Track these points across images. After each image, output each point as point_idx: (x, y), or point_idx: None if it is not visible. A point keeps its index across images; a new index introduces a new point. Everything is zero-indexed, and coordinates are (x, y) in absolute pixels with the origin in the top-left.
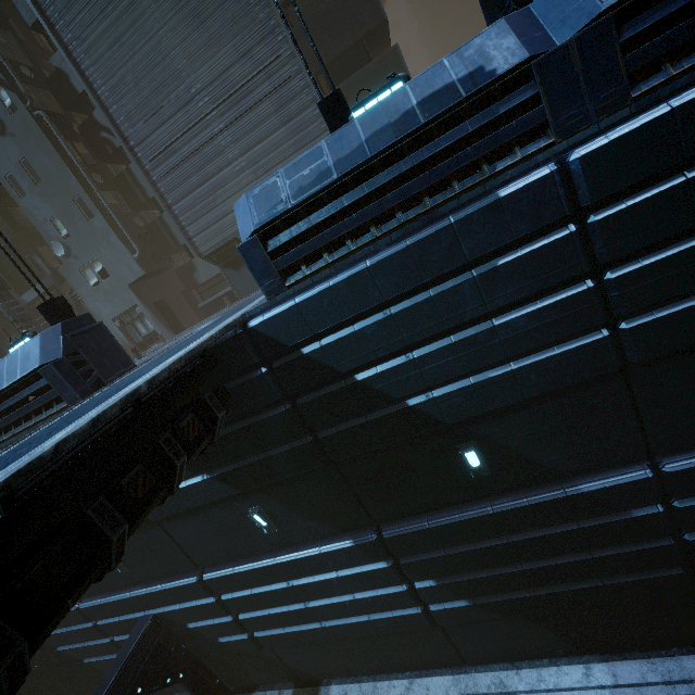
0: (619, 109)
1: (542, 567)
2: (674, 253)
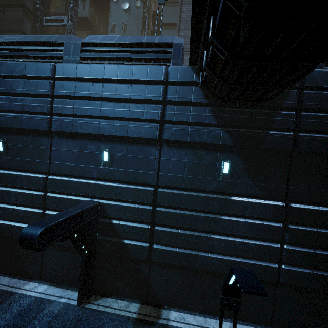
0: None
1: None
2: None
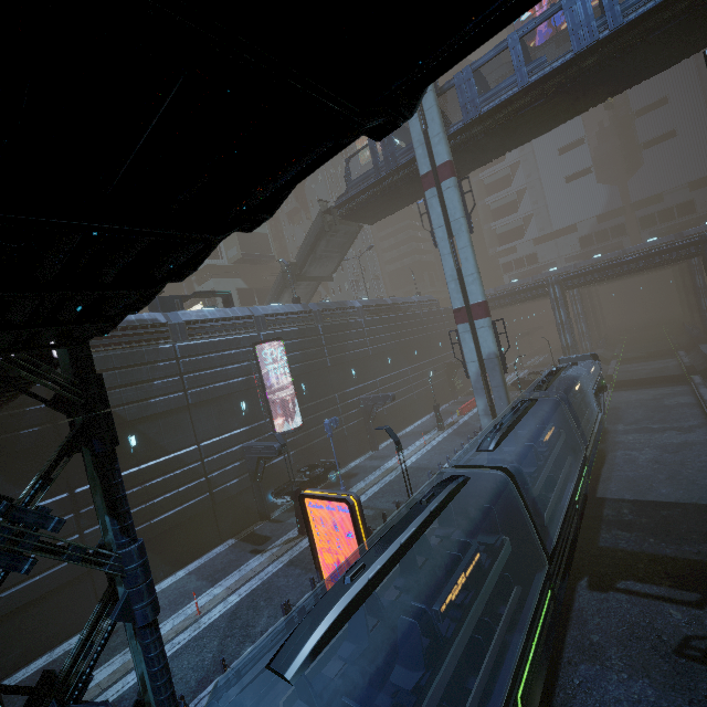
0: (187, 340)
1: (158, 501)
2: (199, 374)
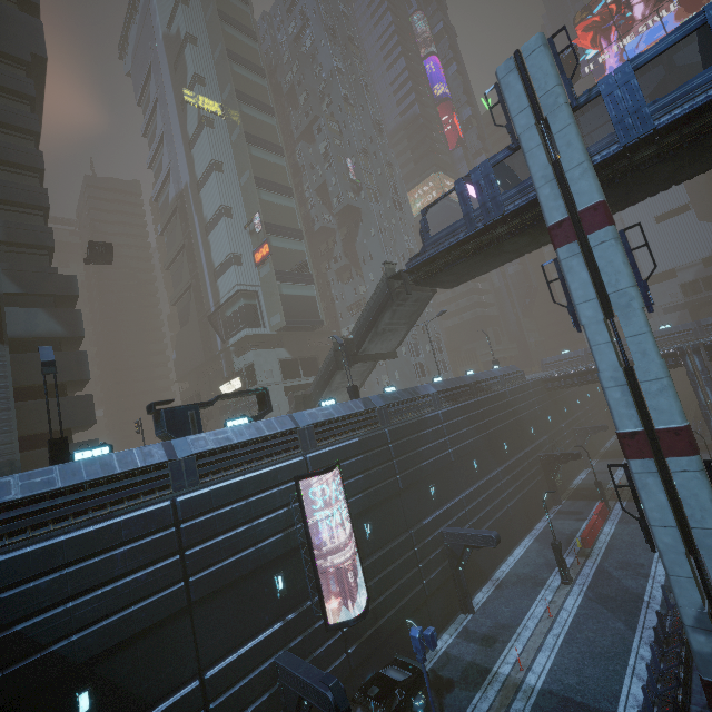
0: (196, 485)
1: None
2: (211, 544)
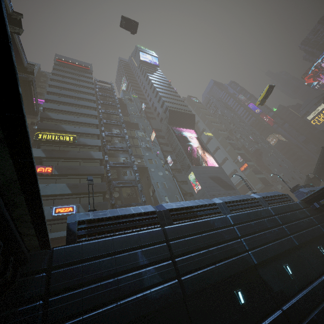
0: None
1: None
2: None
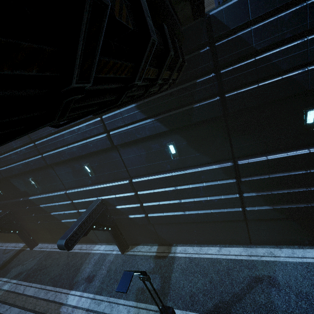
0: None
1: None
2: None
